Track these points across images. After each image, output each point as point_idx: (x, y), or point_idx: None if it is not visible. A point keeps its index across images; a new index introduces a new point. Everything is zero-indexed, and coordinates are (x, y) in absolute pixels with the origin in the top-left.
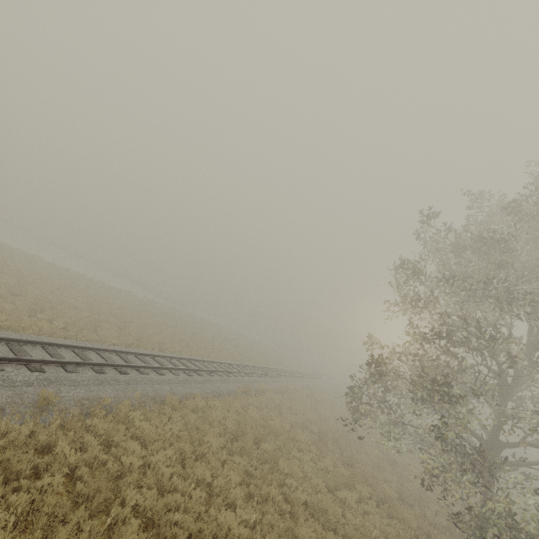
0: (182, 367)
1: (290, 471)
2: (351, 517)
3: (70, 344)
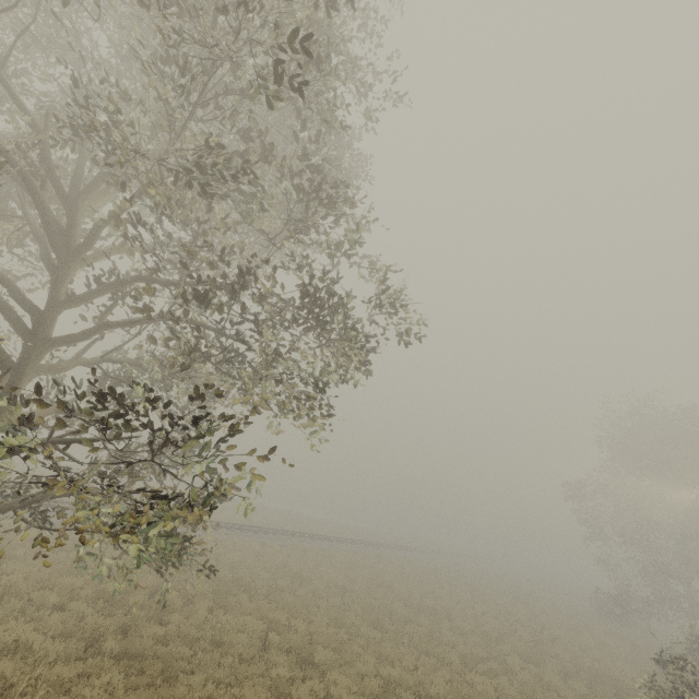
0: None
1: None
2: None
3: None
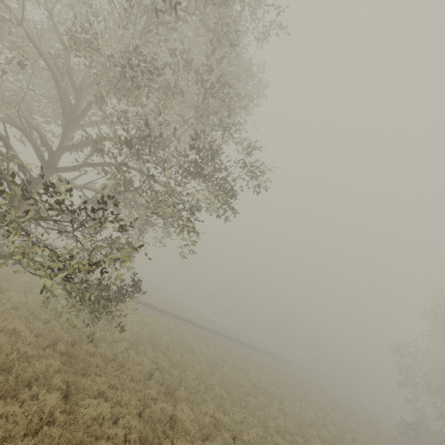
0: None
1: None
2: None
3: None
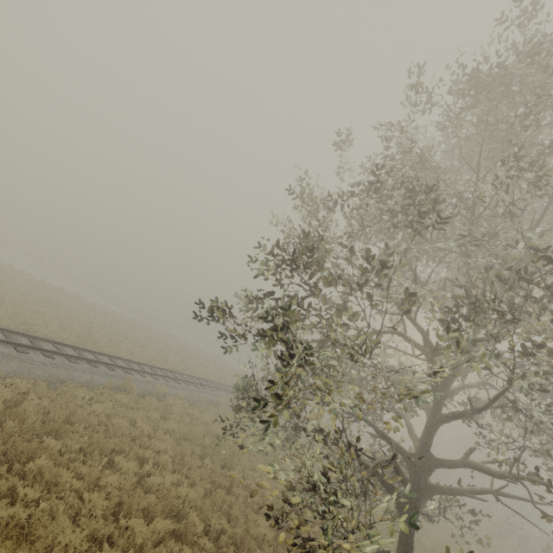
0: (12, 340)
1: (45, 476)
2: None
3: None
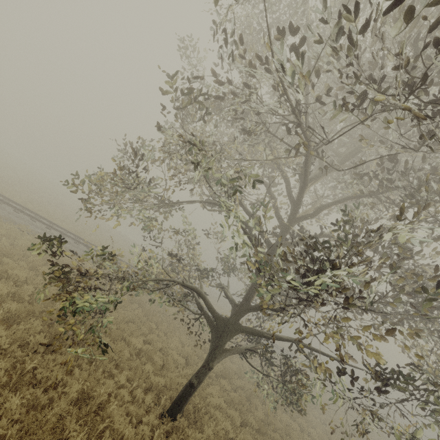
0: (74, 238)
1: (34, 263)
2: (25, 285)
3: (3, 195)
